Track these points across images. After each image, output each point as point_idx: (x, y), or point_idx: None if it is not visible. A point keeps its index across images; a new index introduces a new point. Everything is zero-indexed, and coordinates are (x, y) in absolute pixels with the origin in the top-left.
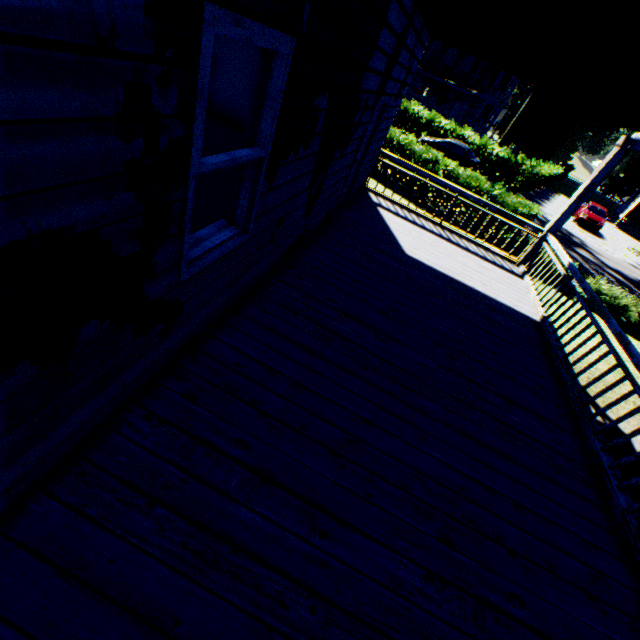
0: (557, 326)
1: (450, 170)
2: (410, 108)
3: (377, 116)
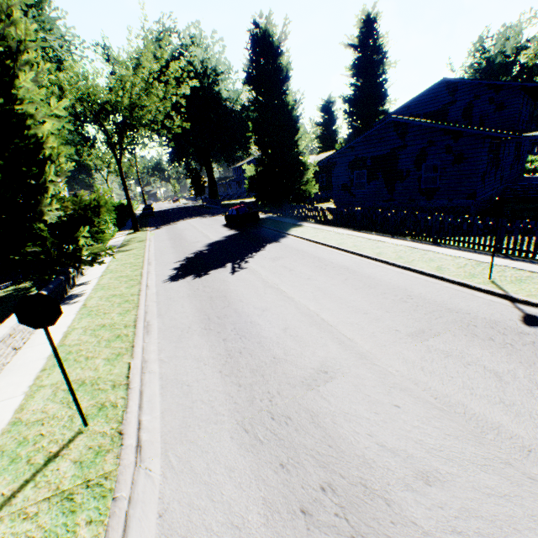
0: None
1: None
2: (527, 160)
3: (522, 158)
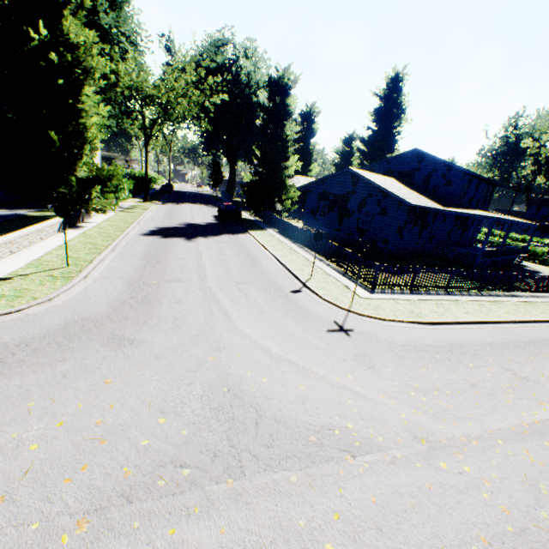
0: (516, 253)
1: (509, 244)
2: (510, 236)
3: (473, 229)
